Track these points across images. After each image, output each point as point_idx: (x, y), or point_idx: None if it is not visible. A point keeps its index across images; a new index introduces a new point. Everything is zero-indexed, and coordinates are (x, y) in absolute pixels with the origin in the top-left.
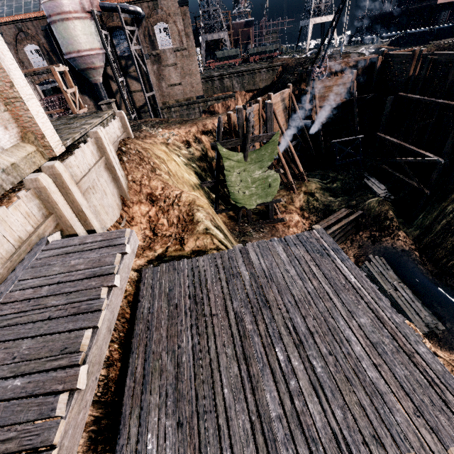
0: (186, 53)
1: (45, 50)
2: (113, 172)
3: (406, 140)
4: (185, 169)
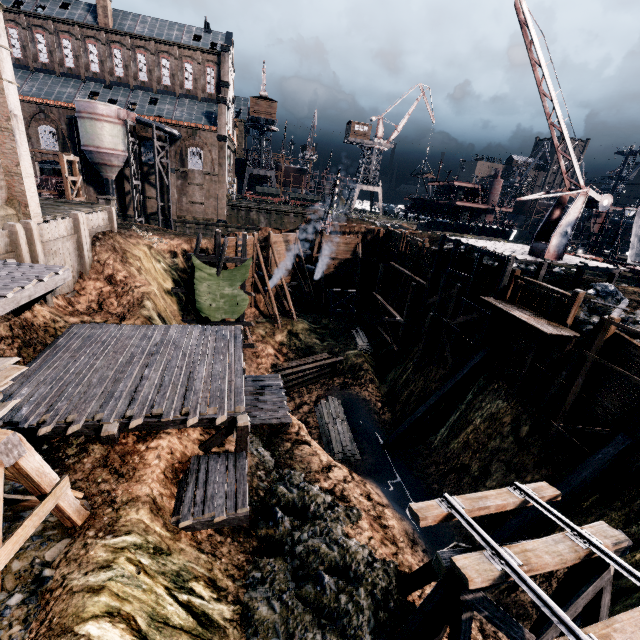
0: (215, 179)
1: (63, 134)
2: (81, 250)
3: (393, 303)
4: (163, 273)
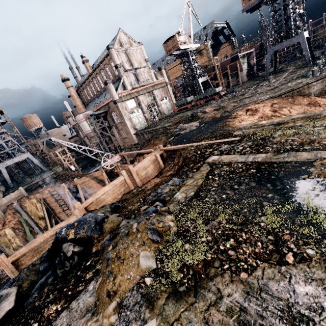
0: (124, 124)
1: None
2: None
3: None
4: (41, 209)
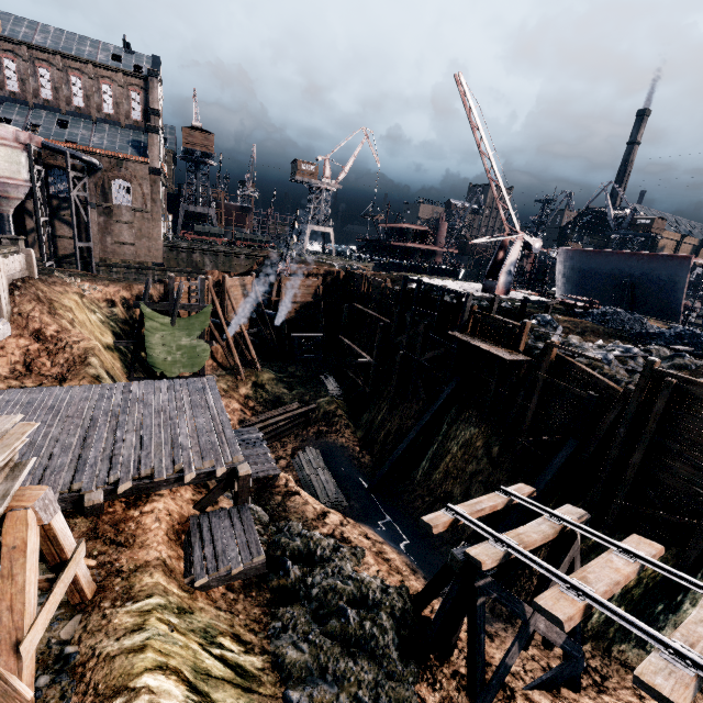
0: (148, 216)
1: None
2: None
3: (361, 345)
4: (100, 325)
